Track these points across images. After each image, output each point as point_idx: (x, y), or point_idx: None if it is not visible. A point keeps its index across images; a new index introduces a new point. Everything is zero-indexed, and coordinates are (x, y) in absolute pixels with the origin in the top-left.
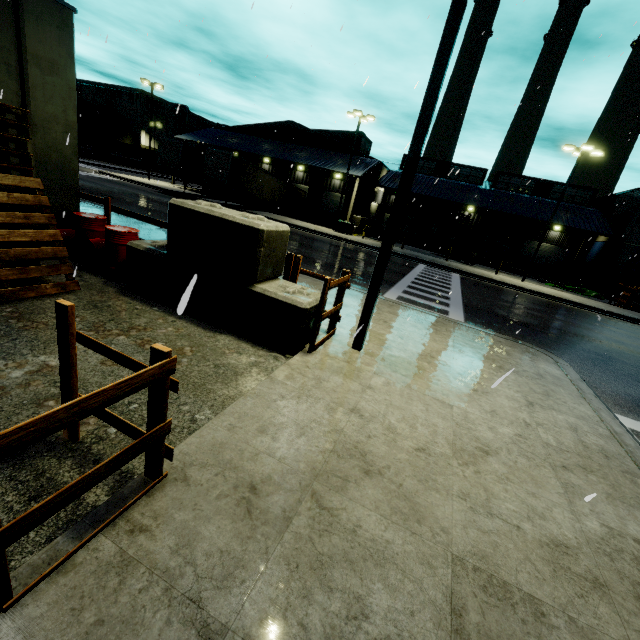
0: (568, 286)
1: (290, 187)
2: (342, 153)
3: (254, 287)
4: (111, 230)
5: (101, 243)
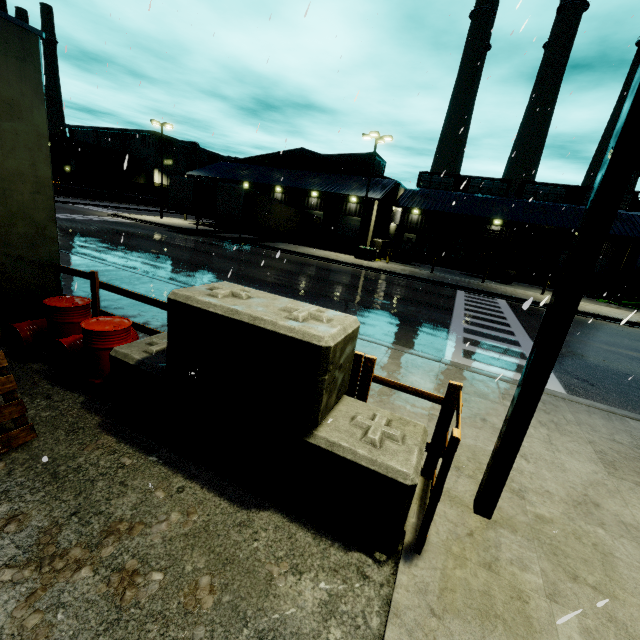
0: (625, 301)
1: (305, 215)
2: (356, 176)
3: (313, 437)
4: (89, 330)
5: (79, 343)
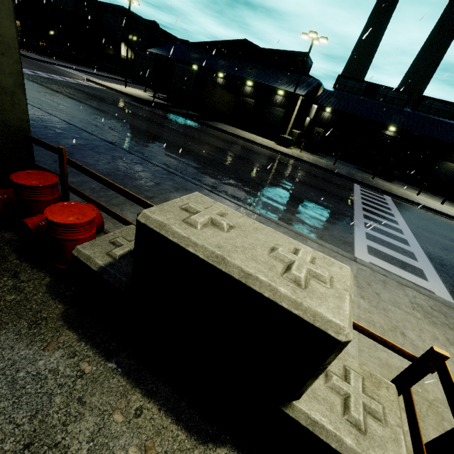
0: None
1: (240, 100)
2: (287, 72)
3: (291, 408)
4: (52, 221)
5: (45, 225)
